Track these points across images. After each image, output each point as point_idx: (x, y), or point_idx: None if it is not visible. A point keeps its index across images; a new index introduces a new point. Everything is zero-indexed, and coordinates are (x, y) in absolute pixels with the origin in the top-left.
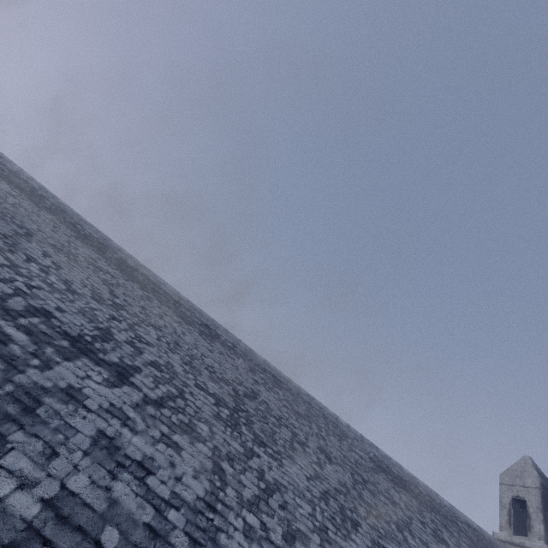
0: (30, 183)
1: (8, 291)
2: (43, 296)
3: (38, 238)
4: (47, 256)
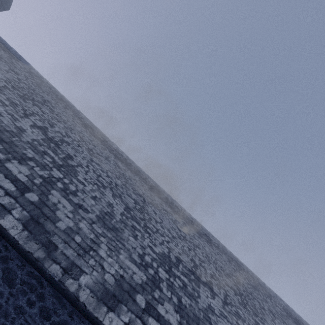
0: (123, 156)
1: (167, 250)
2: (172, 247)
3: (146, 200)
4: (155, 214)
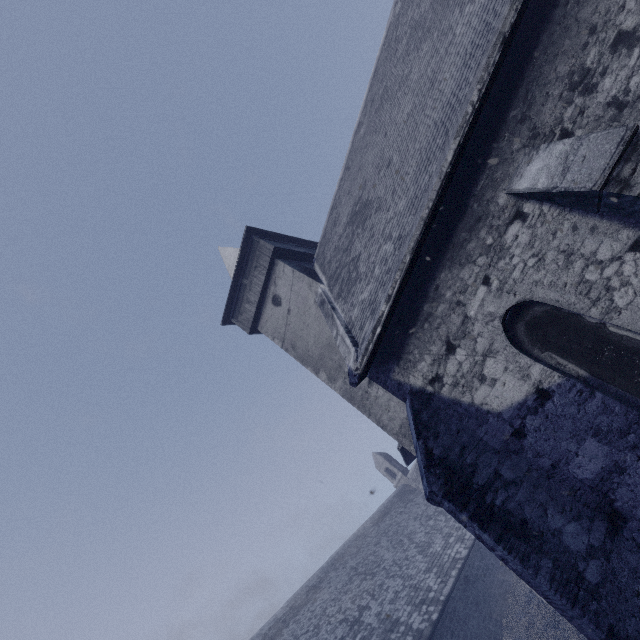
0: None
1: None
2: None
3: None
4: None
